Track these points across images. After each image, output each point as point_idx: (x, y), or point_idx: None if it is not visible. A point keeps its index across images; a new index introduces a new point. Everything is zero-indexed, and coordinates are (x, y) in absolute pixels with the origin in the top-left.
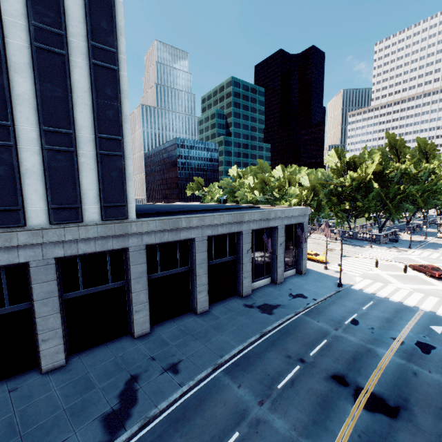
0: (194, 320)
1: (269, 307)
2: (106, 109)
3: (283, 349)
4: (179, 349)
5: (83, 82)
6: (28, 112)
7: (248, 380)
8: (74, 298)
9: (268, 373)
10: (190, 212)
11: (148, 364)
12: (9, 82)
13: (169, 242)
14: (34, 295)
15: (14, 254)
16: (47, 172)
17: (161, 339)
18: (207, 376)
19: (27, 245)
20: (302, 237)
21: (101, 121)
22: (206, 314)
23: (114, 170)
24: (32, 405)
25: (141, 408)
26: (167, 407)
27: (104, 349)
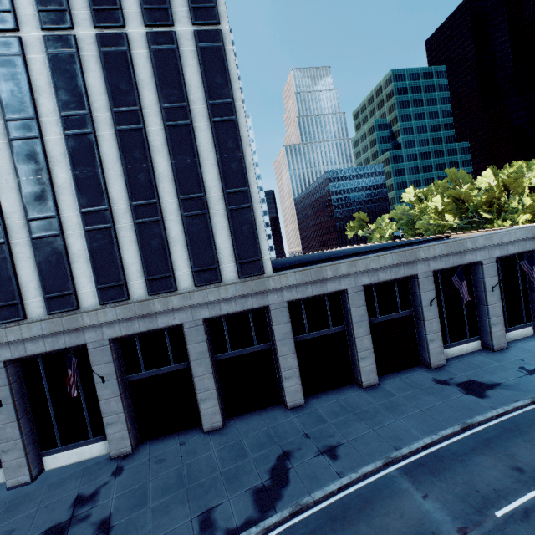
0: (358, 394)
1: (479, 386)
2: (229, 163)
3: (506, 455)
4: (339, 429)
5: (207, 143)
6: (168, 187)
7: (439, 491)
8: (224, 360)
9: (476, 488)
10: (343, 258)
11: (302, 442)
12: (152, 165)
13: (315, 296)
14: (190, 355)
15: (171, 317)
16: (188, 237)
17: (316, 414)
18: (376, 472)
19: (180, 308)
20: (532, 274)
21: (227, 176)
22: (374, 388)
23: (244, 224)
24: (195, 461)
25: (293, 491)
26: (322, 498)
27: (257, 416)
